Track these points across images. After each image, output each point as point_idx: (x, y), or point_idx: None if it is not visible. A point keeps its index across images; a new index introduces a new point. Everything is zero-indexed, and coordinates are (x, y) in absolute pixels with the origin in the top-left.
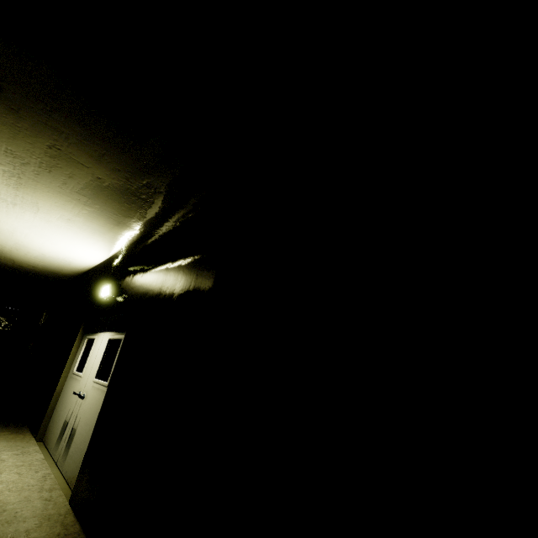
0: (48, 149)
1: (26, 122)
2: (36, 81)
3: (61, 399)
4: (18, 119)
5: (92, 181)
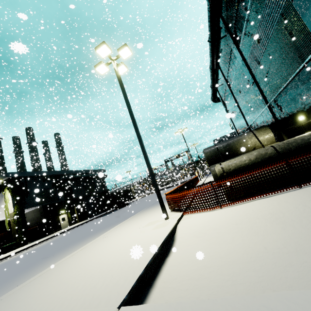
0: None
1: None
2: None
3: None
4: None
5: None
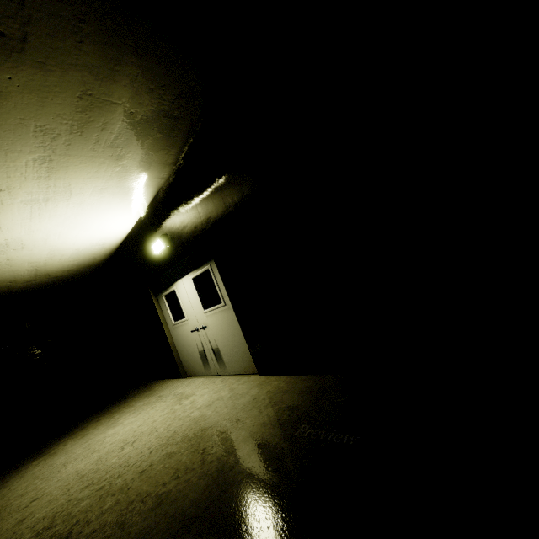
0: (78, 102)
1: (54, 74)
2: (64, 4)
3: (180, 345)
4: (45, 76)
5: (124, 122)
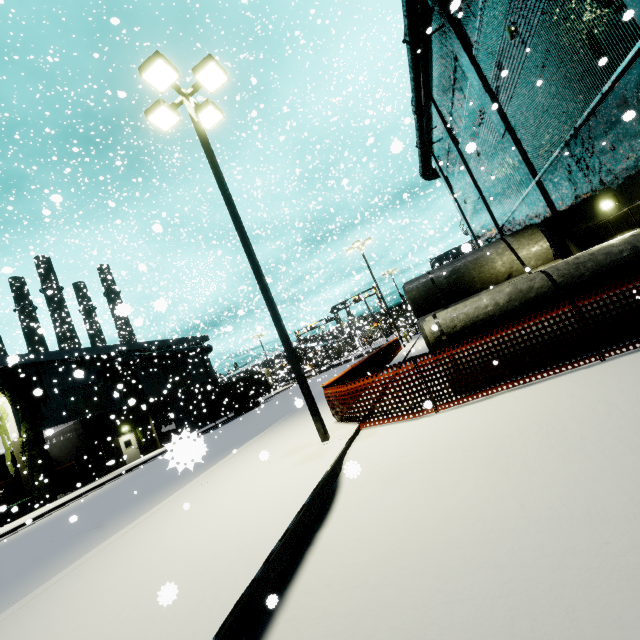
0: None
1: None
2: None
3: None
4: None
5: None
